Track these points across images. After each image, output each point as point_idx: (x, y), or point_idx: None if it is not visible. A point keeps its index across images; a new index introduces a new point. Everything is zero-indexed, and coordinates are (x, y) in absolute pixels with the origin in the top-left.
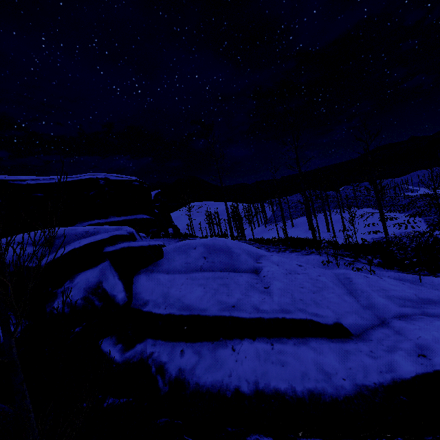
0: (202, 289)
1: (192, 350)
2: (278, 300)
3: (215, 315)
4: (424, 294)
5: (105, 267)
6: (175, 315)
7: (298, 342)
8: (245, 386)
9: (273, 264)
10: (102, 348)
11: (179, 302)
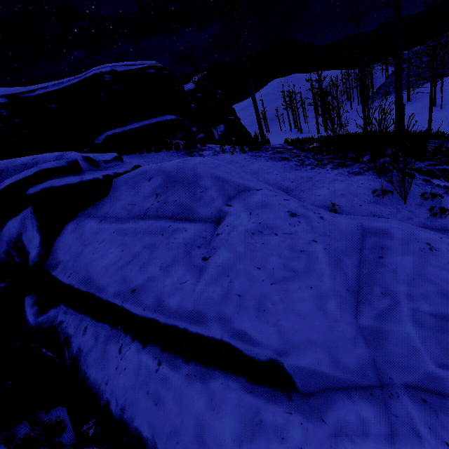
0: (118, 253)
1: (93, 331)
2: (201, 289)
3: (107, 300)
4: None
5: (26, 216)
6: (74, 288)
7: (195, 374)
8: (113, 406)
9: (244, 211)
10: (25, 306)
11: (84, 271)
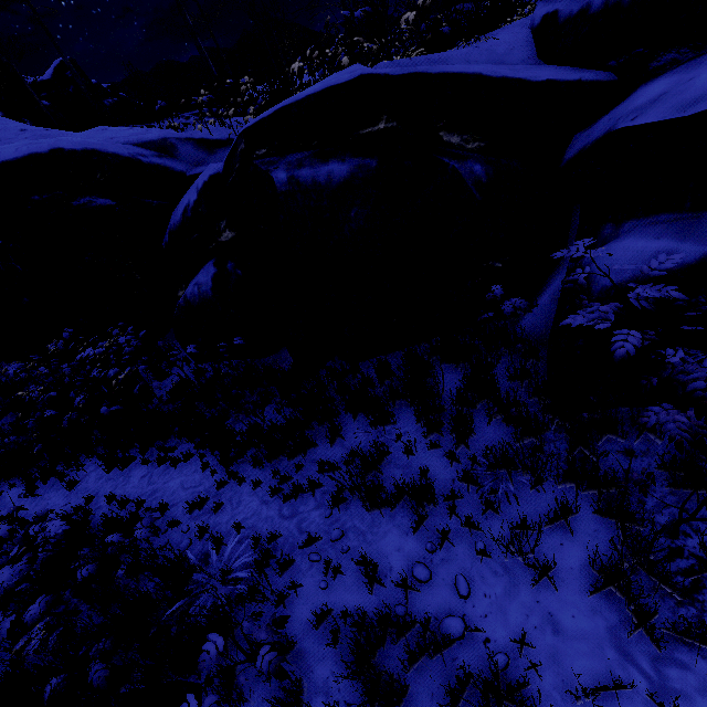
0: None
1: None
2: None
3: None
4: (126, 136)
5: None
6: None
7: None
8: None
9: None
10: None
11: None
